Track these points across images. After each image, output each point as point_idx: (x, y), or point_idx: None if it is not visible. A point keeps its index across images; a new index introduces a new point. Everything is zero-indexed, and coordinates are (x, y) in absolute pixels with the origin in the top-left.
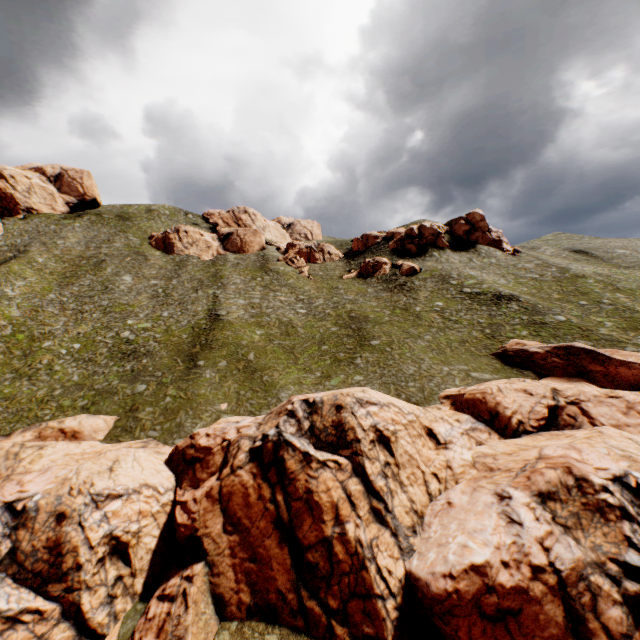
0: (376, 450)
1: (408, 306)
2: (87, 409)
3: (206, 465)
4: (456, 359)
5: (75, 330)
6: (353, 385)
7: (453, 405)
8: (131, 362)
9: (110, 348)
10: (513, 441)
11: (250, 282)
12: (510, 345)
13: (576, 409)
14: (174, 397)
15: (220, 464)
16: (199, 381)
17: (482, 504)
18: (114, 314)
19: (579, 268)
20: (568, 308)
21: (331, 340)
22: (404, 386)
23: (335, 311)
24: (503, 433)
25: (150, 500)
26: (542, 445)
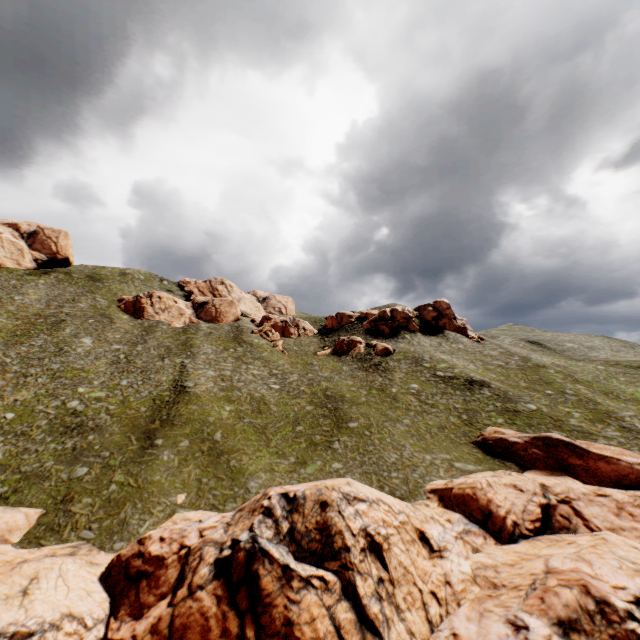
0: (368, 561)
1: (384, 387)
2: (5, 498)
3: (155, 583)
4: (437, 446)
5: (12, 396)
6: (331, 474)
7: (441, 501)
8: (74, 438)
9: (51, 419)
10: (511, 547)
11: (222, 353)
12: (489, 433)
13: (568, 508)
14: (121, 484)
15: (174, 581)
16: (154, 464)
17: (495, 637)
18: (64, 379)
19: (538, 358)
20: (536, 397)
21: (306, 420)
22: (387, 476)
23: (310, 388)
24: (499, 537)
25: (71, 639)
26: (546, 554)
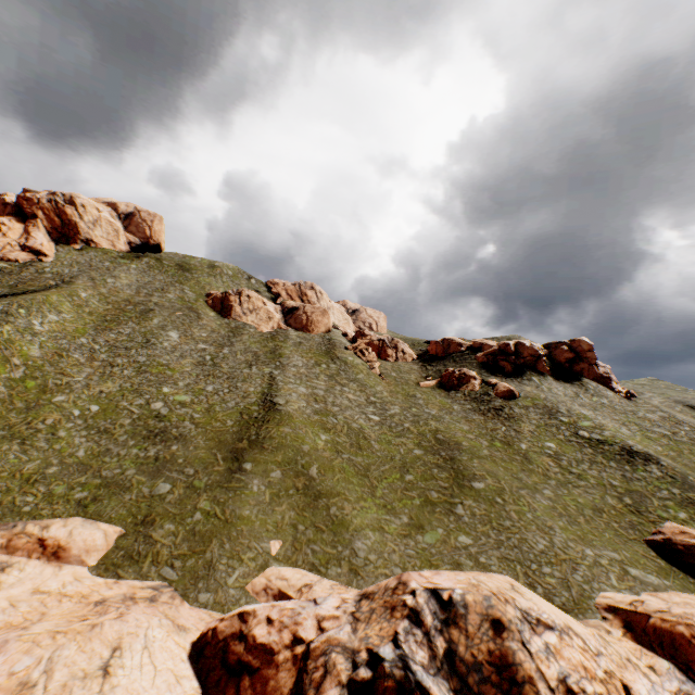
0: None
1: (510, 439)
2: (84, 506)
3: (261, 687)
4: (598, 538)
5: (98, 386)
6: (459, 550)
7: (629, 630)
8: (157, 445)
9: (134, 419)
10: None
11: (313, 368)
12: (671, 532)
13: None
14: (207, 514)
15: (288, 694)
16: (243, 494)
17: None
18: (149, 375)
19: None
20: None
21: (416, 468)
22: (537, 571)
23: (416, 426)
24: None
25: None
26: None
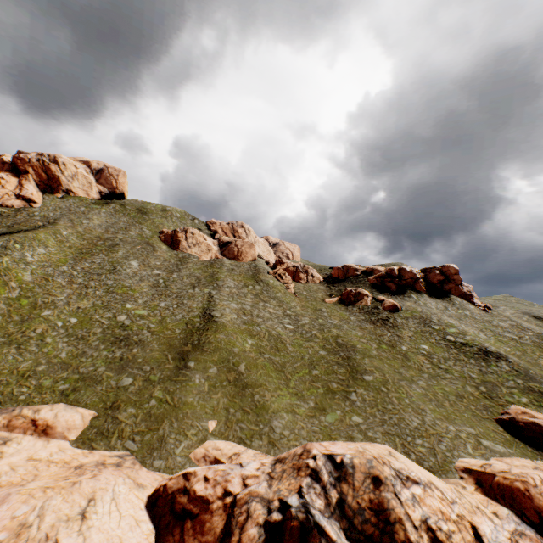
0: None
1: (393, 343)
2: (66, 395)
3: (200, 528)
4: (459, 417)
5: (76, 303)
6: (352, 427)
7: (479, 486)
8: (122, 348)
9: (104, 328)
10: None
11: (242, 288)
12: (515, 412)
13: None
14: (160, 401)
15: (220, 533)
16: (187, 386)
17: None
18: (115, 295)
19: None
20: None
21: (321, 365)
22: (411, 442)
23: (321, 333)
24: None
25: None
26: None
